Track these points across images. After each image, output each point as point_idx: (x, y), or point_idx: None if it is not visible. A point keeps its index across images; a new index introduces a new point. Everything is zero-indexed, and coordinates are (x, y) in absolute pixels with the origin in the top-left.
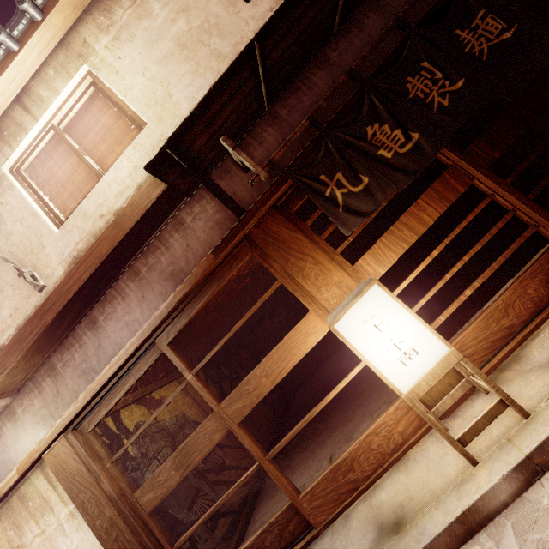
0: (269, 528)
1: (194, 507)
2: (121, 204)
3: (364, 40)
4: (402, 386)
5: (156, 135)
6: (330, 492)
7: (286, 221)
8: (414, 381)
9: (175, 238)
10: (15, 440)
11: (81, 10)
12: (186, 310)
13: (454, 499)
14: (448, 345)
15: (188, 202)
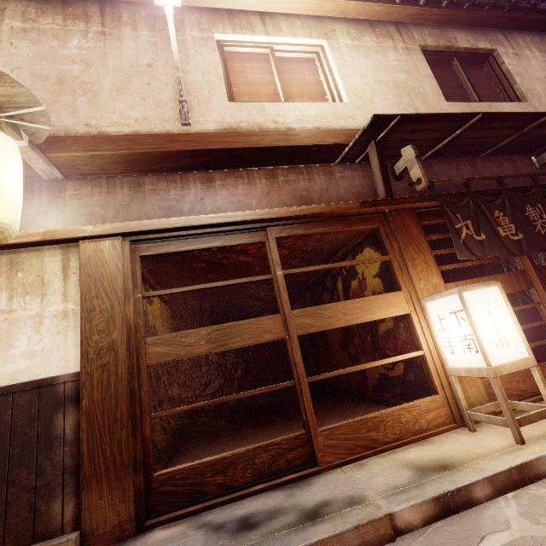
0: (268, 447)
1: None
2: (296, 127)
3: (499, 172)
4: (491, 361)
5: (349, 112)
6: (349, 439)
7: (418, 223)
8: (500, 362)
9: (320, 178)
10: (39, 212)
11: (343, 16)
12: (308, 225)
13: (509, 457)
14: (530, 352)
15: (344, 164)
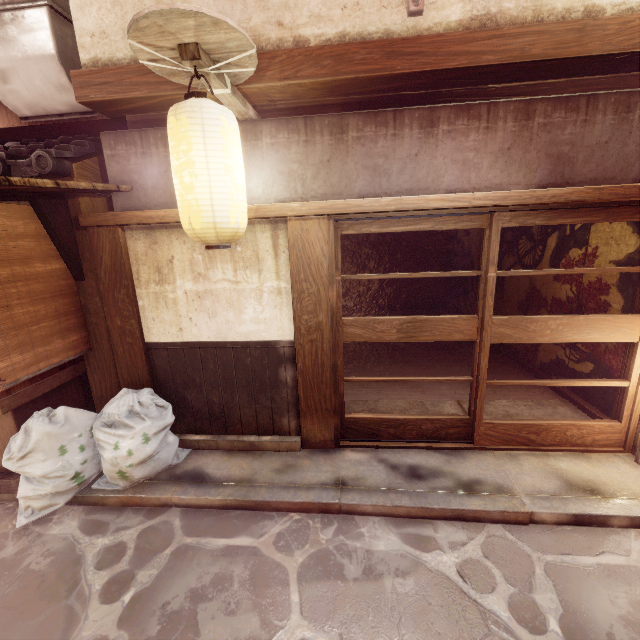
0: (434, 421)
1: None
2: (607, 3)
3: None
4: None
5: None
6: (508, 434)
7: None
8: None
9: (604, 119)
10: None
11: None
12: (553, 212)
13: None
14: None
15: None
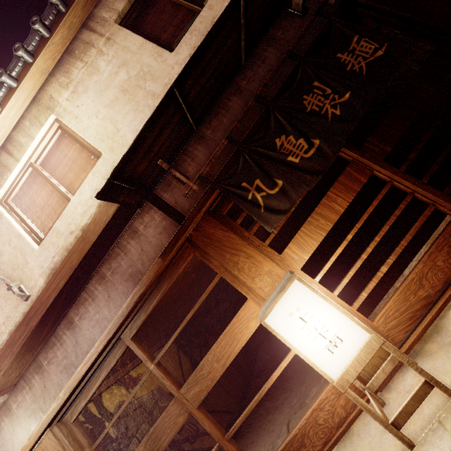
0: None
1: None
2: (86, 221)
3: (266, 69)
4: (332, 373)
5: (110, 163)
6: None
7: (218, 223)
8: (343, 367)
9: (131, 245)
10: (11, 434)
11: (47, 74)
12: (144, 307)
13: None
14: (368, 331)
15: (139, 213)
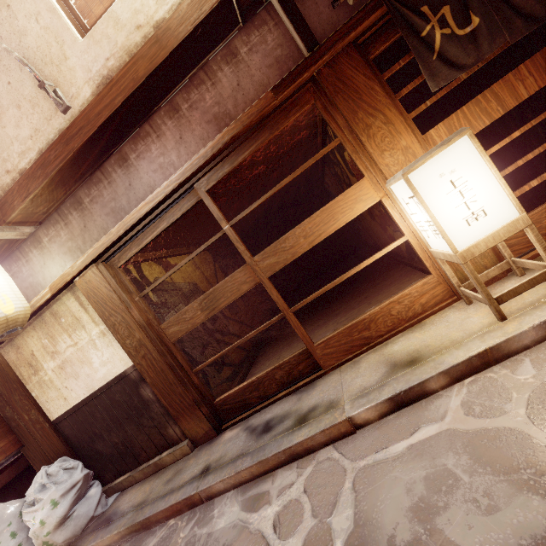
0: (281, 366)
1: (205, 353)
2: (163, 14)
3: None
4: (459, 245)
5: None
6: (343, 344)
7: (364, 65)
8: (473, 241)
9: (224, 73)
10: (42, 267)
11: None
12: (231, 156)
13: (477, 342)
14: (521, 210)
15: (245, 26)
